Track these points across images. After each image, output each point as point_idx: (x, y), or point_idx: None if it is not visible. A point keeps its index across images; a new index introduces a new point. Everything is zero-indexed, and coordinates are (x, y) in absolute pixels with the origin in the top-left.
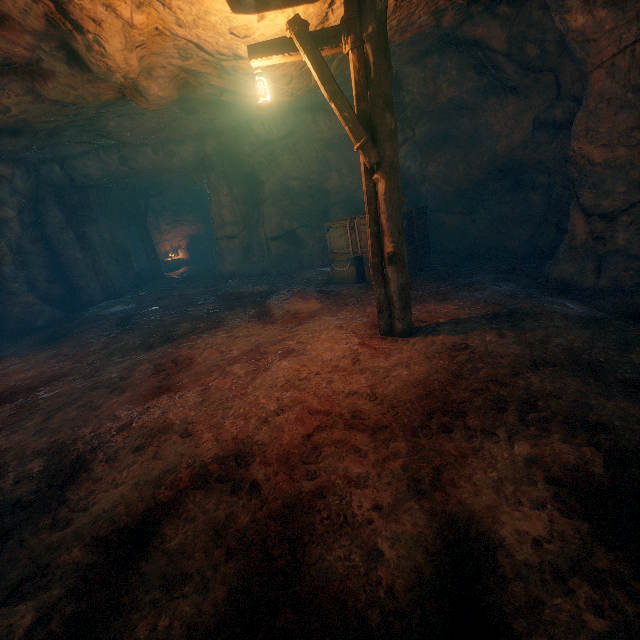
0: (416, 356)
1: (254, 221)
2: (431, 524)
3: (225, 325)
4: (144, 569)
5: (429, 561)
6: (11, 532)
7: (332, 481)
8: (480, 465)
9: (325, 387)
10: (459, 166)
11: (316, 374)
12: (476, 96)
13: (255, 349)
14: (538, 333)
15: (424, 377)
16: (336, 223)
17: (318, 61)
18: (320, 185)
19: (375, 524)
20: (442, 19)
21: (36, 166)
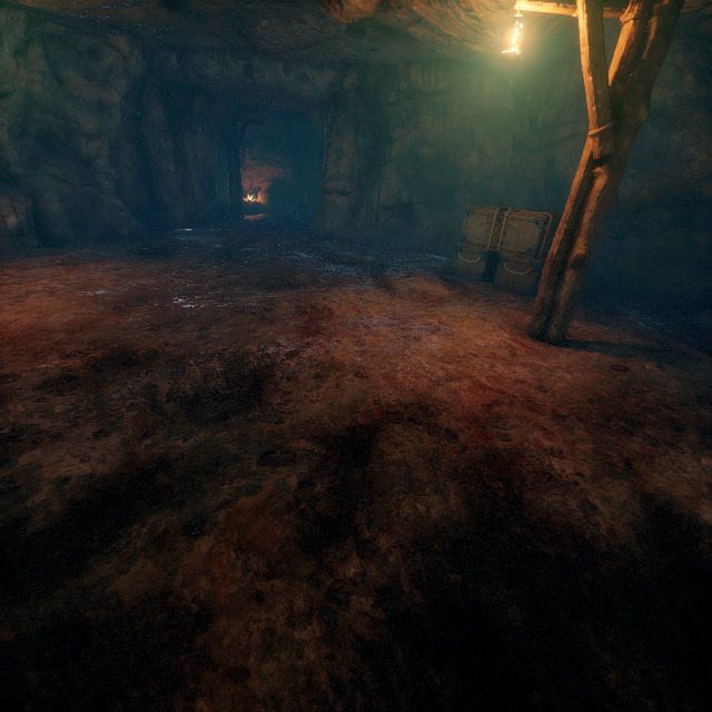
0: (574, 365)
1: (369, 182)
2: (632, 498)
3: (345, 286)
4: (377, 469)
5: (638, 522)
6: (225, 414)
7: (524, 447)
8: (670, 466)
9: (488, 369)
10: (629, 182)
11: (474, 356)
12: (683, 106)
13: (394, 317)
14: (699, 375)
15: (589, 385)
16: (481, 209)
17: (596, 23)
18: (454, 161)
19: (580, 486)
20: (710, 5)
21: (151, 50)
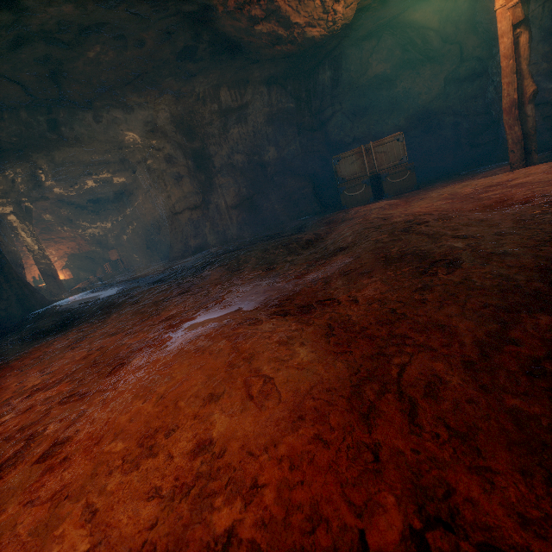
0: None
1: (209, 193)
2: None
3: (335, 229)
4: None
5: None
6: None
7: None
8: None
9: None
10: (388, 122)
11: None
12: (398, 70)
13: (451, 199)
14: None
15: None
16: (348, 152)
17: None
18: (259, 159)
19: None
20: None
21: None
